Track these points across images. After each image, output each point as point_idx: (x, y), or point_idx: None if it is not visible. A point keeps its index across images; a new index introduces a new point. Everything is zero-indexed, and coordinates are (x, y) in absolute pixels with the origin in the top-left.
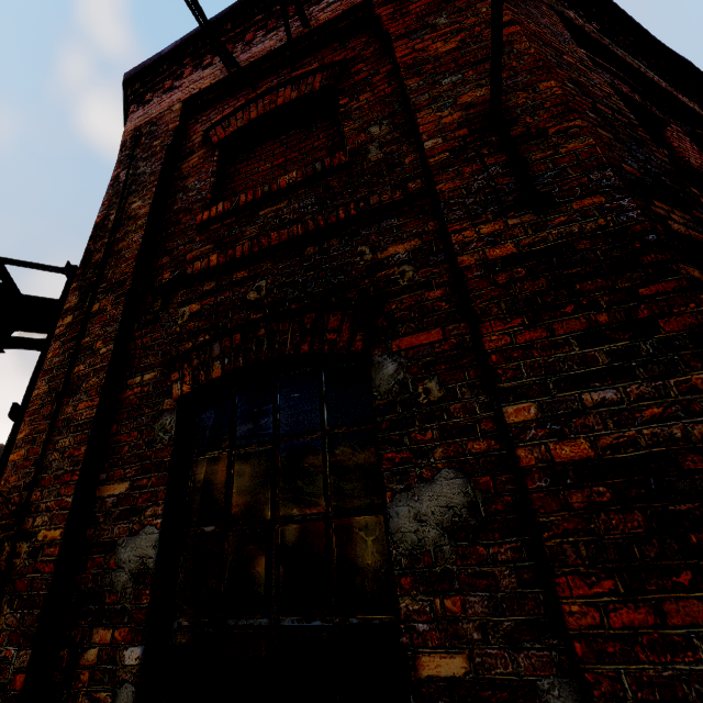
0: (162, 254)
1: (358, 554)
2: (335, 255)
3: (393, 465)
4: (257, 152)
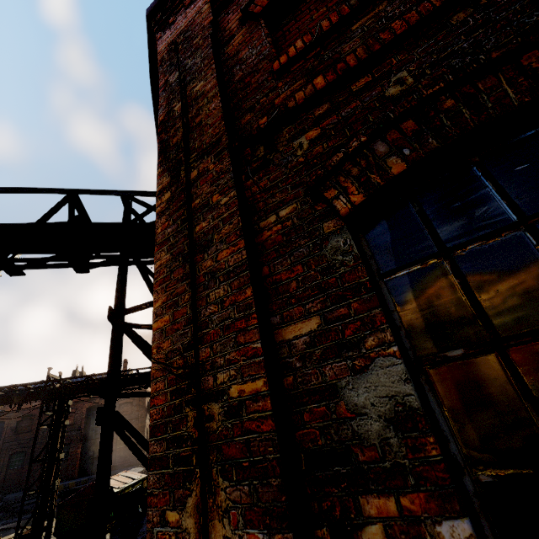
0: (241, 115)
1: None
2: None
3: None
4: (302, 8)
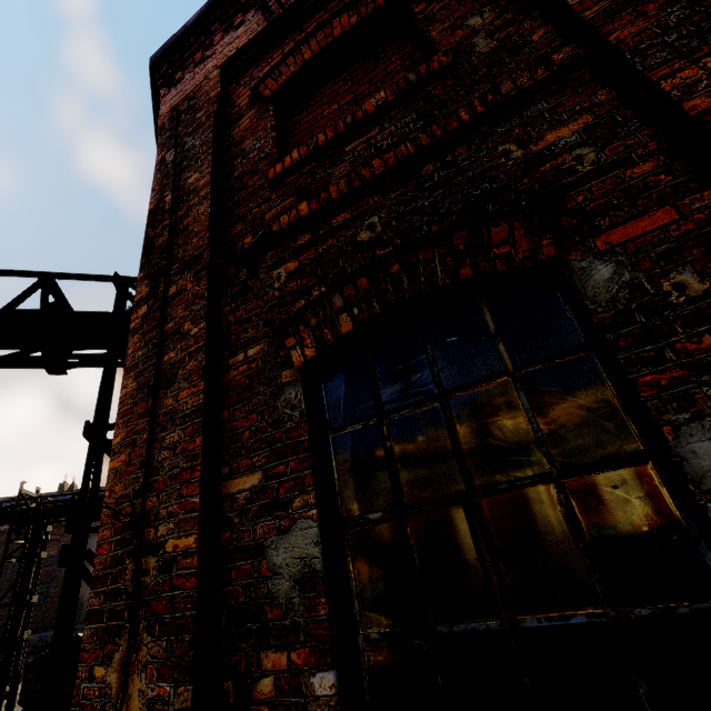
0: (233, 222)
1: (626, 519)
2: (467, 164)
3: (659, 390)
4: (316, 97)
